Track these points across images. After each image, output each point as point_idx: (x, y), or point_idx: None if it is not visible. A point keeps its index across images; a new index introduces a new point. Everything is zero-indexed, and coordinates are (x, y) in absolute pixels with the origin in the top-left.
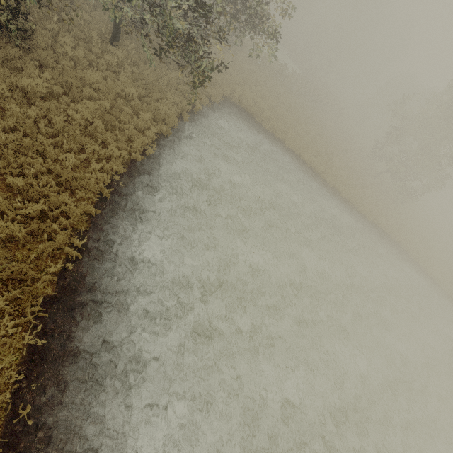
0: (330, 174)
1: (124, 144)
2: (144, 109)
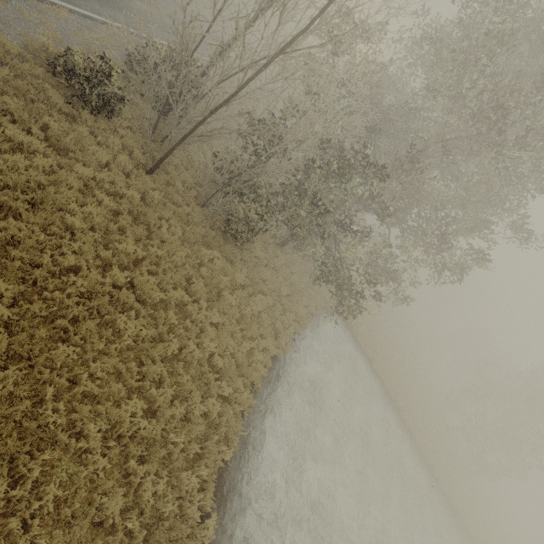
0: (408, 413)
1: (272, 336)
2: (289, 309)
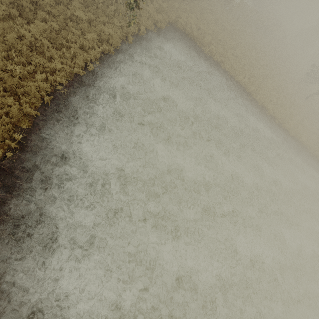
0: (260, 94)
1: (70, 60)
2: (90, 31)
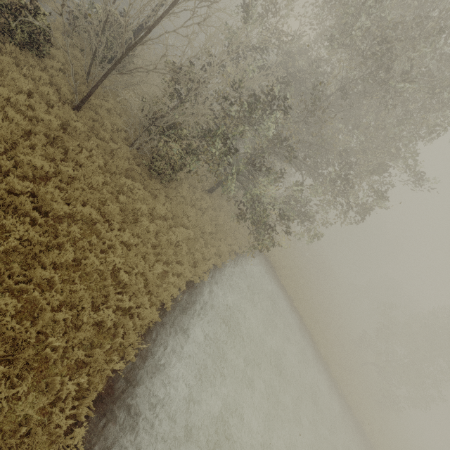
0: (325, 346)
1: (191, 265)
2: (211, 243)
